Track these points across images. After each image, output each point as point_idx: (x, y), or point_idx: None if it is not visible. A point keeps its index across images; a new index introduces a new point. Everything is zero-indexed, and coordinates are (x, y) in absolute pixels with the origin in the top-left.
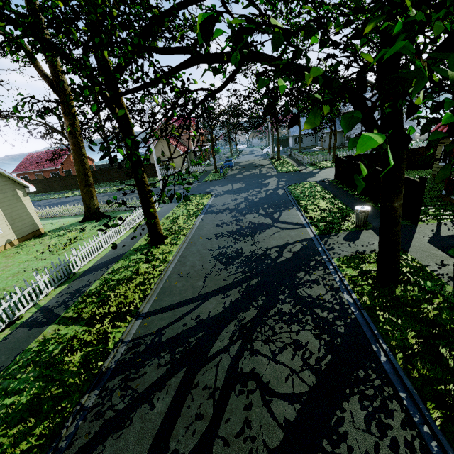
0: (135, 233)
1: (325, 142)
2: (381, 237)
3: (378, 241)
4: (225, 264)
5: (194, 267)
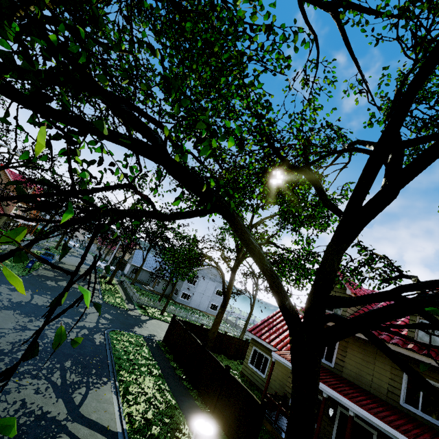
0: None
1: (158, 285)
2: None
3: None
4: None
5: None
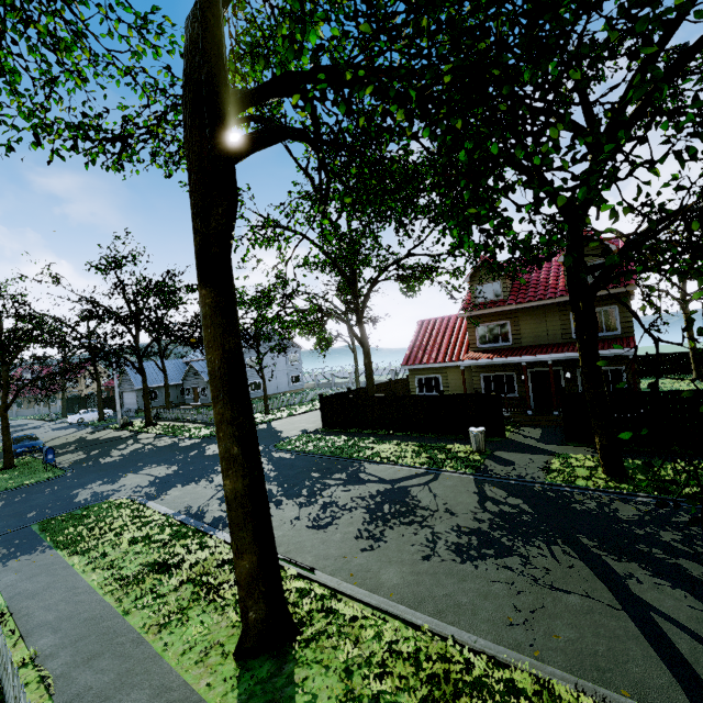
0: (87, 684)
1: (205, 395)
2: (606, 426)
3: (602, 432)
4: (507, 553)
5: (491, 592)
